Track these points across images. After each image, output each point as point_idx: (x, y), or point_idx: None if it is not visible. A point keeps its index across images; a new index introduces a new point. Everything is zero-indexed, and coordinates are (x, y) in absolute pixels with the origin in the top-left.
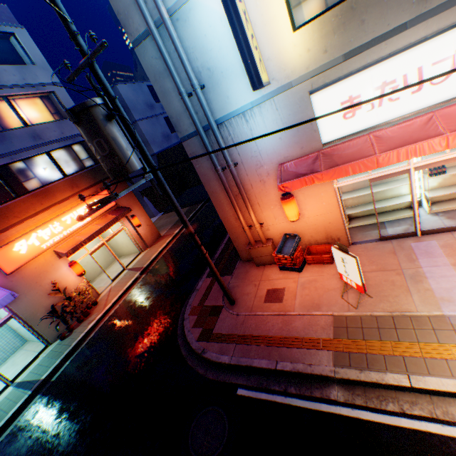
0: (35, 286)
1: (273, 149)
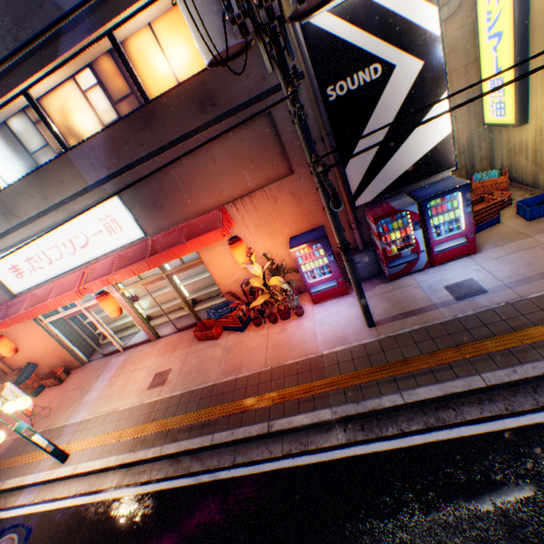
0: None
1: None
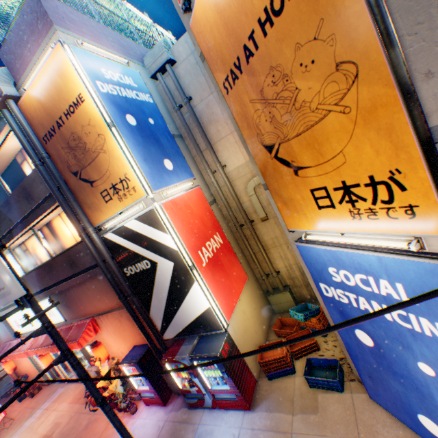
0: None
1: (3, 334)
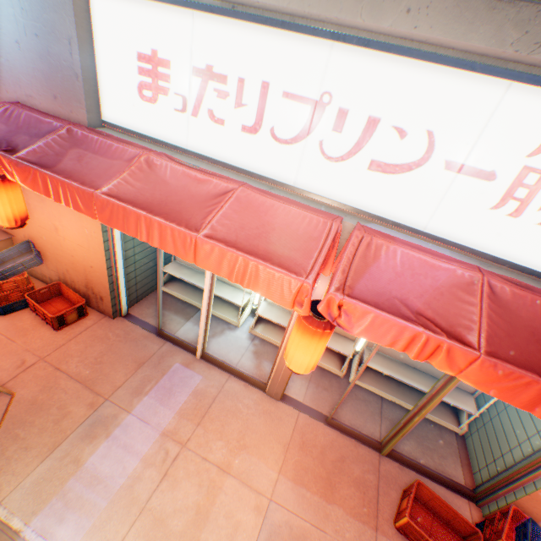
0: None
1: (9, 60)
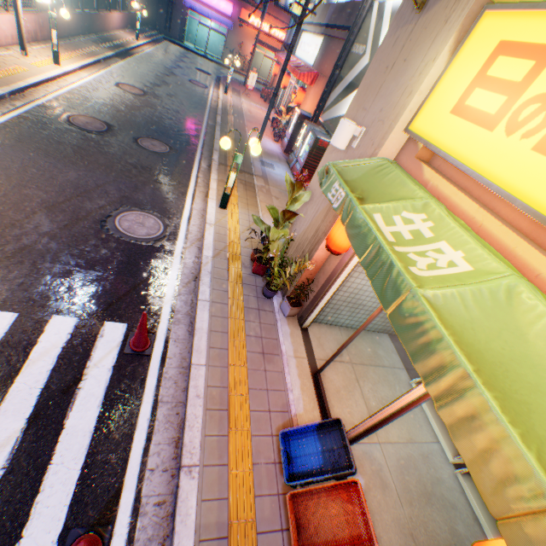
0: (239, 38)
1: None
